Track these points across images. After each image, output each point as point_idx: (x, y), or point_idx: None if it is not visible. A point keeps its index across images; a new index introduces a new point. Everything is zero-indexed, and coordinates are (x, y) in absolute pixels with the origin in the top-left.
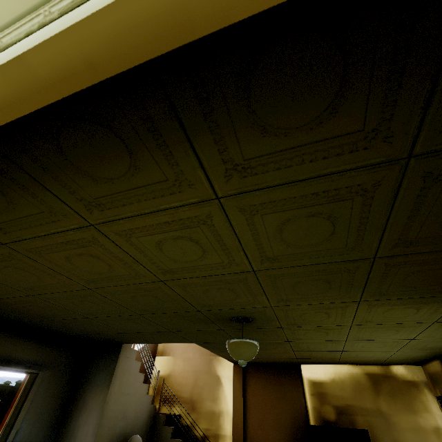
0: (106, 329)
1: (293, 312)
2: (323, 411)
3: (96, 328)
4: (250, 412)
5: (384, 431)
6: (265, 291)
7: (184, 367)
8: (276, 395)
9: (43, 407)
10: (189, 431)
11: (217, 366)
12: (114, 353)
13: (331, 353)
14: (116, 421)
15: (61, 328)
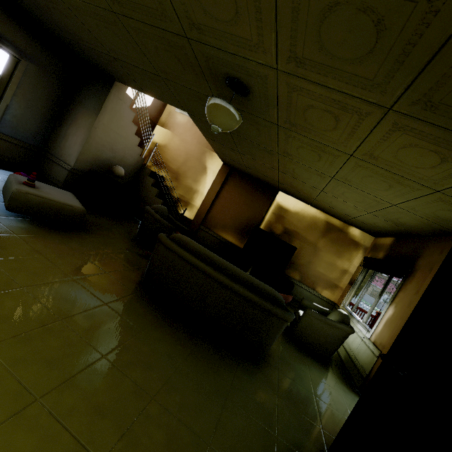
0: (86, 37)
1: (300, 98)
2: (274, 226)
3: (74, 28)
4: (219, 201)
5: (308, 255)
6: (278, 17)
7: (180, 146)
8: (246, 201)
9: (32, 100)
10: (168, 191)
11: (208, 159)
12: (106, 86)
13: (311, 190)
14: (104, 148)
15: (34, 8)
